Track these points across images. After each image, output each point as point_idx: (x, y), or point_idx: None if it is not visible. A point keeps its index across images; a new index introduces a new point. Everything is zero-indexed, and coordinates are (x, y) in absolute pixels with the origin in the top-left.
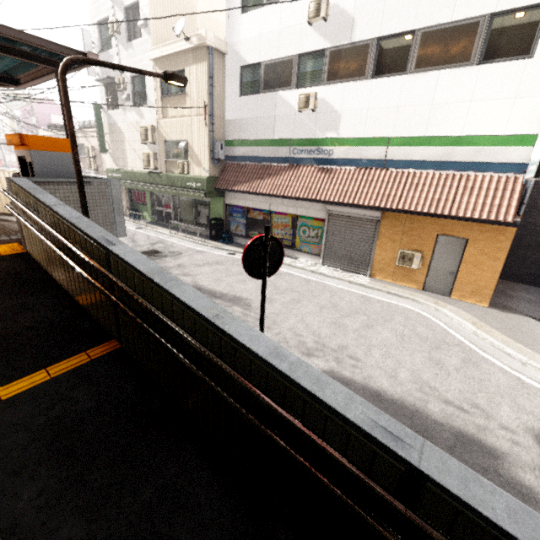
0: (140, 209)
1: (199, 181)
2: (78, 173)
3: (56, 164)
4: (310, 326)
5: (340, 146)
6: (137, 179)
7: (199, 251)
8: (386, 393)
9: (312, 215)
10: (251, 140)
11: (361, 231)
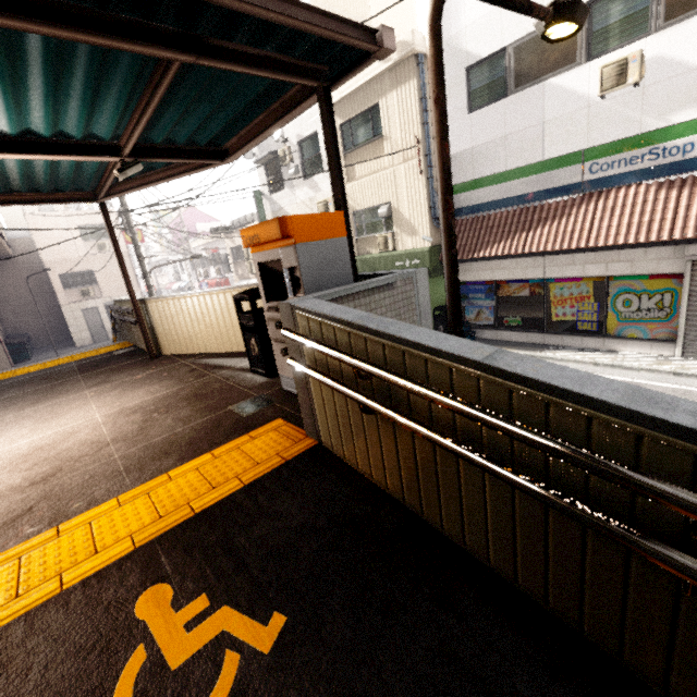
0: None
1: (416, 257)
2: (454, 262)
3: (328, 261)
4: None
5: None
6: None
7: None
8: None
9: (647, 271)
10: (497, 174)
11: None
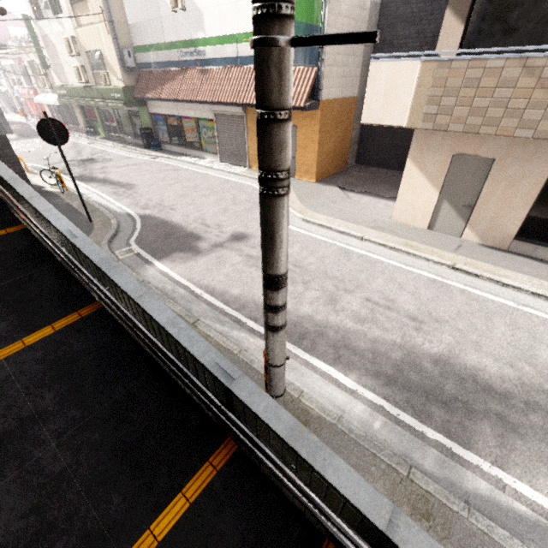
0: (95, 126)
1: (118, 92)
2: None
3: None
4: (163, 196)
5: (208, 46)
6: (78, 94)
7: (128, 157)
8: (171, 222)
9: (205, 117)
10: (151, 45)
11: (236, 128)
